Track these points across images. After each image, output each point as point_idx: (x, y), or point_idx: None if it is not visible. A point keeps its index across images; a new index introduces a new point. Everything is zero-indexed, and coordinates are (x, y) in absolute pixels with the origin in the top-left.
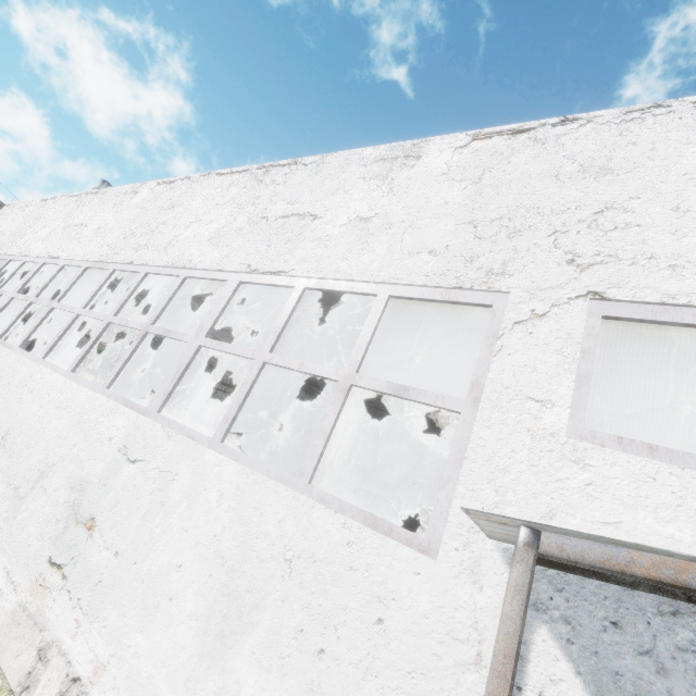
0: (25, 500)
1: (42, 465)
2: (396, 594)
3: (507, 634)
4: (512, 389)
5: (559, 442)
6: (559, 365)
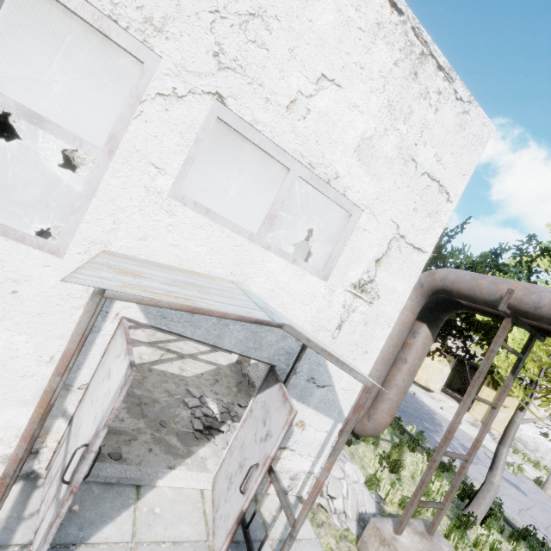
0: None
1: None
2: (28, 278)
3: (80, 328)
4: (142, 153)
5: (162, 198)
6: (179, 146)
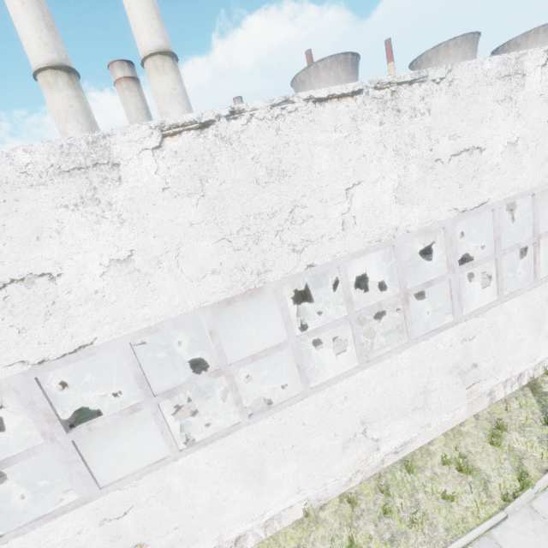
0: (428, 403)
1: (420, 391)
2: None
3: None
4: None
5: None
6: None
